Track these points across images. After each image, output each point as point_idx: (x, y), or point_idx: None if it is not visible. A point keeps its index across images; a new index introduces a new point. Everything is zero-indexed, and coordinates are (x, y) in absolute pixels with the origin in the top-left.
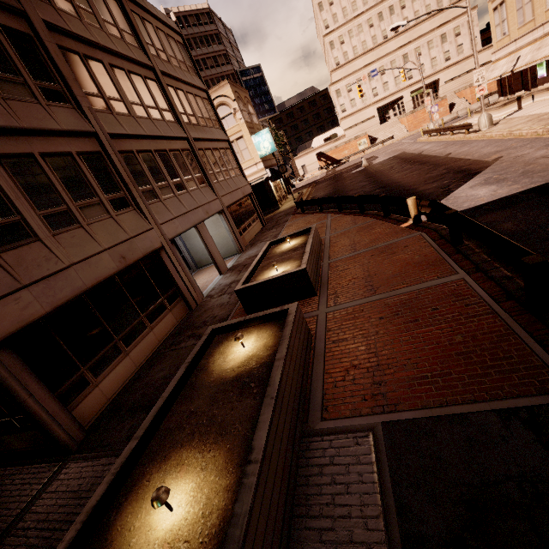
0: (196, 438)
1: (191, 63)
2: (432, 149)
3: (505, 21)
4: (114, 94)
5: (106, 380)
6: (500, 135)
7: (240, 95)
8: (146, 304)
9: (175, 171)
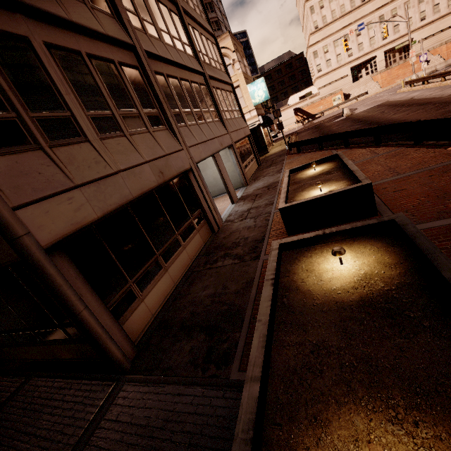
0: (361, 393)
1: (202, 9)
2: (425, 94)
3: None
4: (147, 17)
5: (150, 295)
6: None
7: (237, 48)
8: (179, 223)
9: (196, 101)
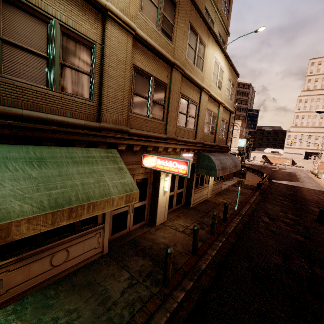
0: None
1: (234, 116)
2: (301, 176)
3: None
4: None
5: None
6: (319, 181)
7: (243, 125)
8: None
9: None
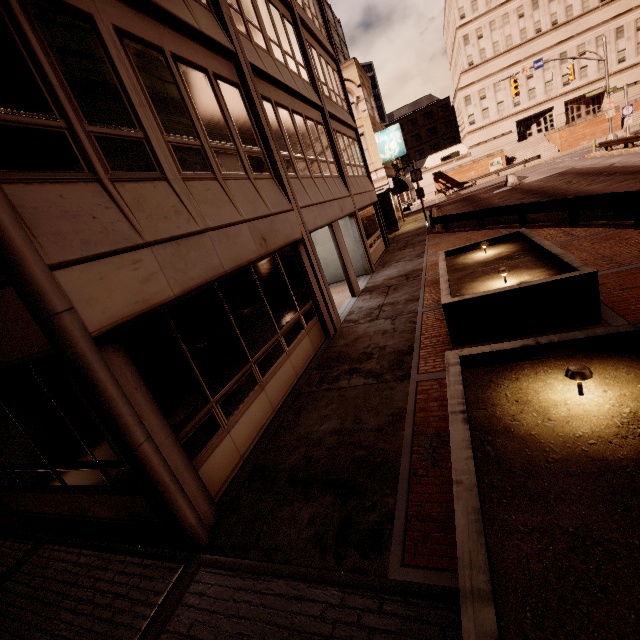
0: None
1: (323, 23)
2: (632, 160)
3: None
4: (253, 19)
5: (239, 424)
6: None
7: (364, 82)
8: (282, 317)
9: (310, 145)
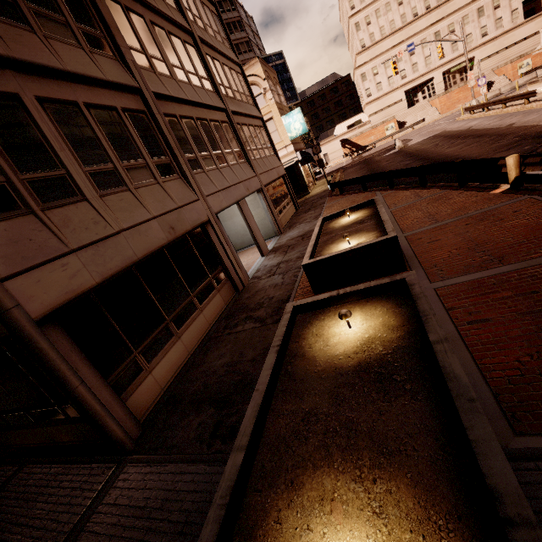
0: (337, 456)
1: (225, 35)
2: (484, 123)
3: None
4: (156, 53)
5: (159, 366)
6: None
7: (269, 75)
8: (195, 283)
9: (216, 142)
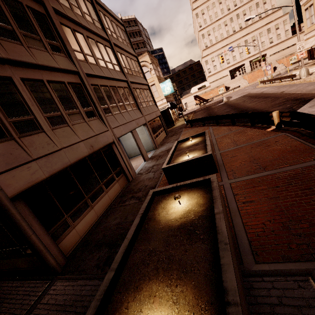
0: (161, 273)
1: (129, 41)
2: (269, 90)
3: (313, 16)
4: (88, 52)
5: (80, 224)
6: None
7: (153, 61)
8: (103, 176)
9: (120, 98)
